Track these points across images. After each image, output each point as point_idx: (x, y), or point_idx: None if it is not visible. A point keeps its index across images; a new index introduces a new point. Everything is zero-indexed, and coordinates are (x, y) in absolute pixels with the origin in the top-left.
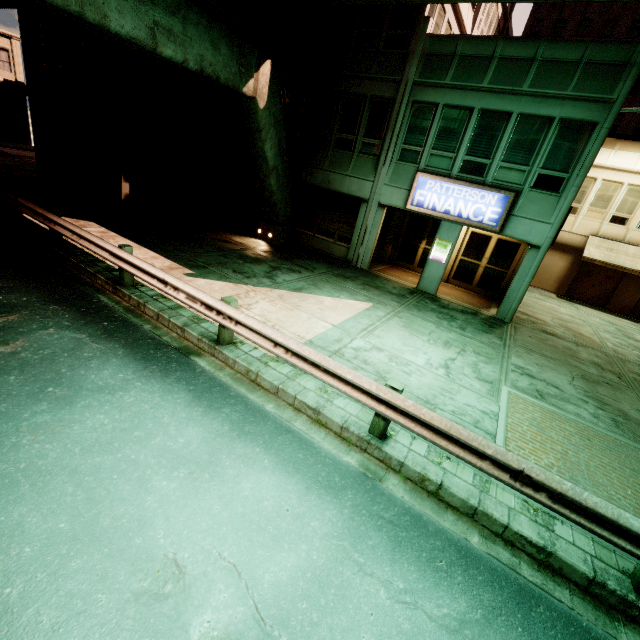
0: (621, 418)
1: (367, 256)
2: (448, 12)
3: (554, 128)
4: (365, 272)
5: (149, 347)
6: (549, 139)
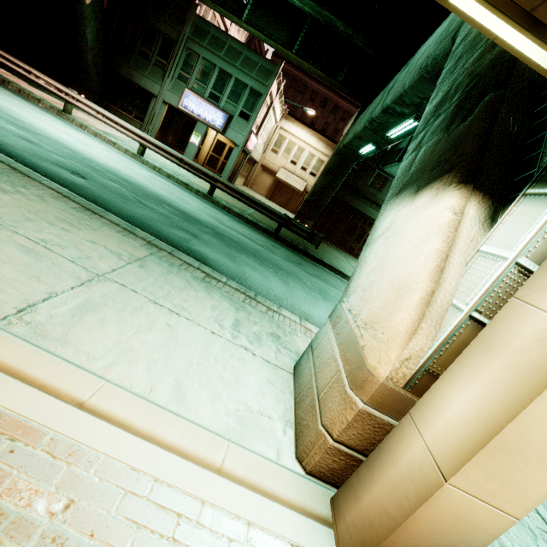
0: None
1: (154, 132)
2: None
3: (248, 90)
4: None
5: (24, 97)
6: (246, 94)
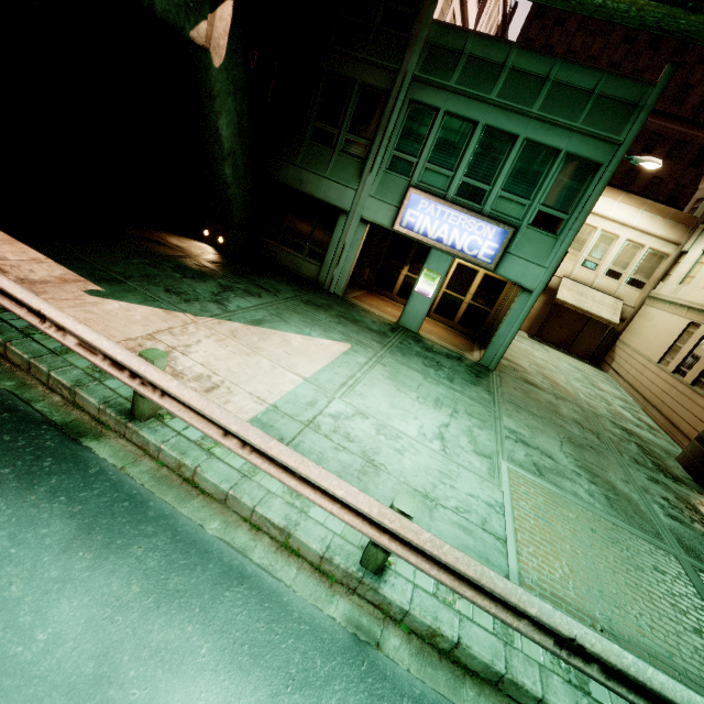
0: (612, 493)
1: (343, 279)
2: (455, 0)
3: (559, 162)
4: (339, 299)
5: (2, 428)
6: (553, 173)
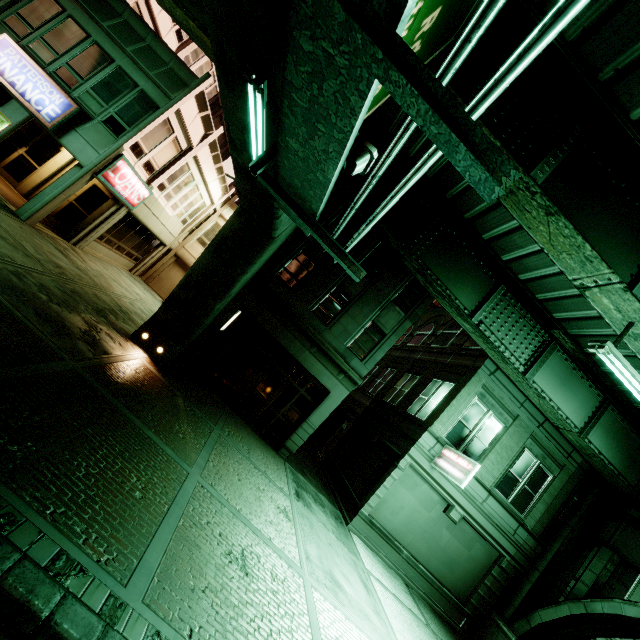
0: None
1: None
2: None
3: (136, 92)
4: None
5: None
6: (130, 97)
